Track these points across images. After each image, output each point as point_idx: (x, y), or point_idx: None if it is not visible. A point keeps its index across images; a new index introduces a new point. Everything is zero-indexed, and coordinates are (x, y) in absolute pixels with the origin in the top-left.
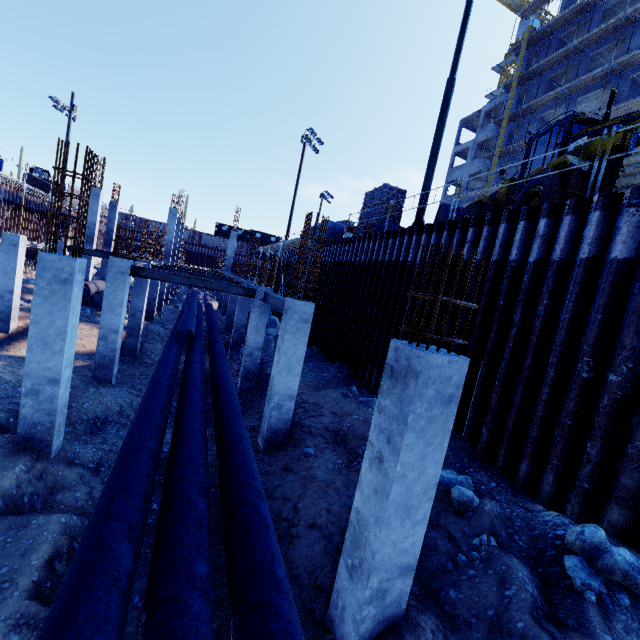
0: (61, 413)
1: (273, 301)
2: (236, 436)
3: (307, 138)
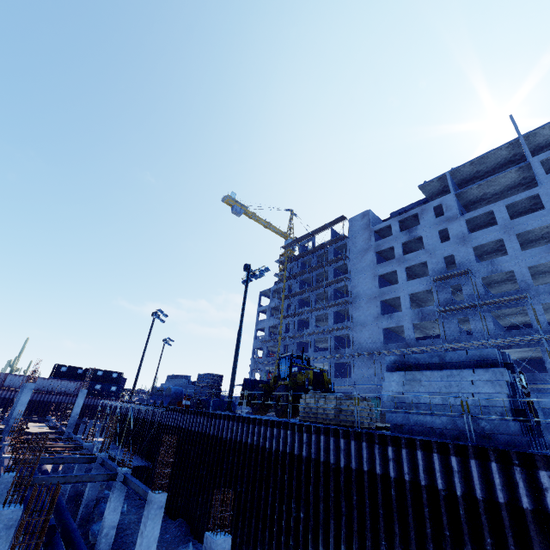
0: None
1: (134, 486)
2: None
3: (157, 315)
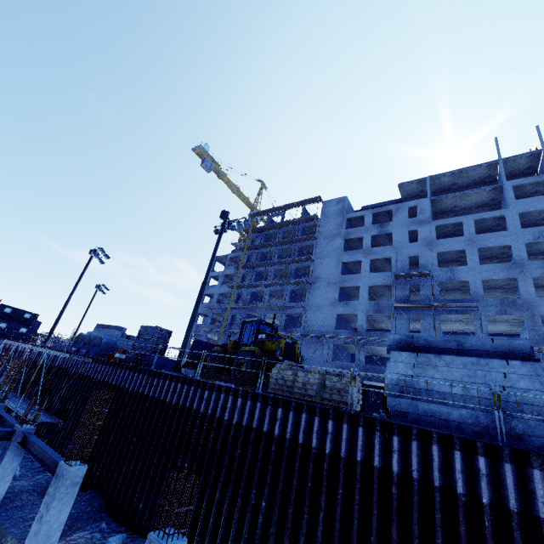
0: None
1: (37, 450)
2: None
3: (96, 253)
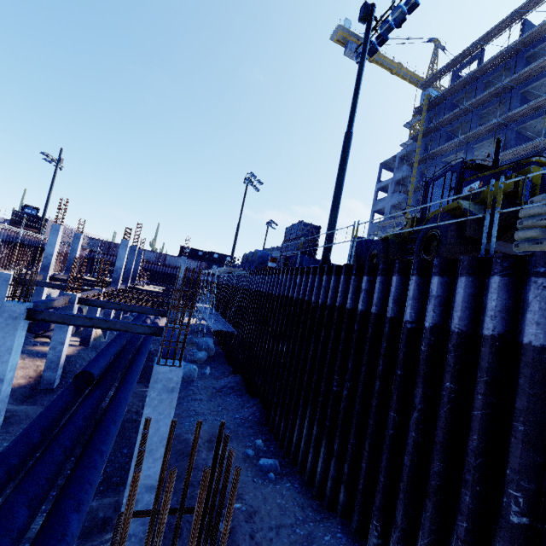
0: None
1: None
2: None
3: (248, 180)
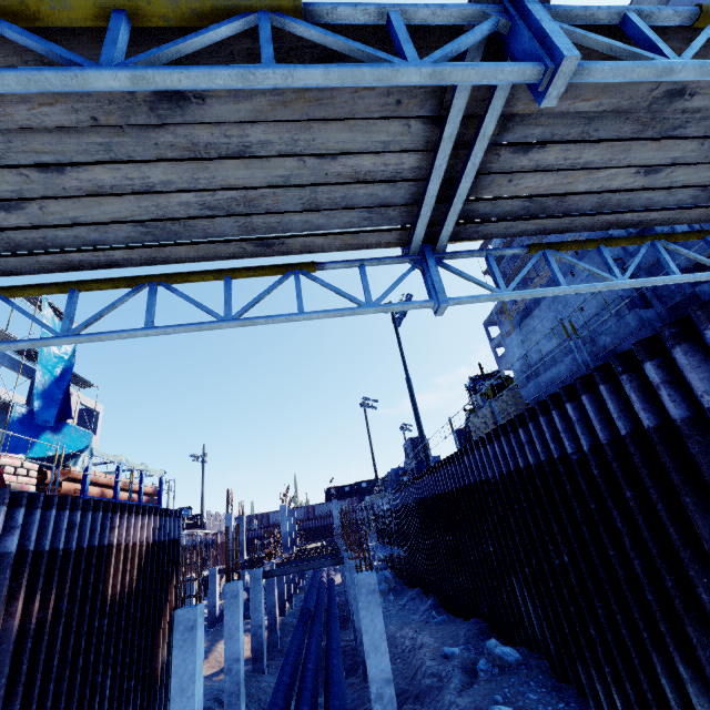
0: (242, 684)
1: None
2: (332, 663)
3: (363, 405)
